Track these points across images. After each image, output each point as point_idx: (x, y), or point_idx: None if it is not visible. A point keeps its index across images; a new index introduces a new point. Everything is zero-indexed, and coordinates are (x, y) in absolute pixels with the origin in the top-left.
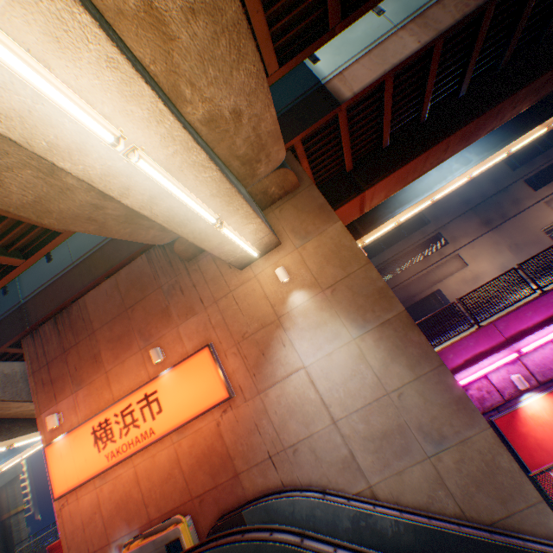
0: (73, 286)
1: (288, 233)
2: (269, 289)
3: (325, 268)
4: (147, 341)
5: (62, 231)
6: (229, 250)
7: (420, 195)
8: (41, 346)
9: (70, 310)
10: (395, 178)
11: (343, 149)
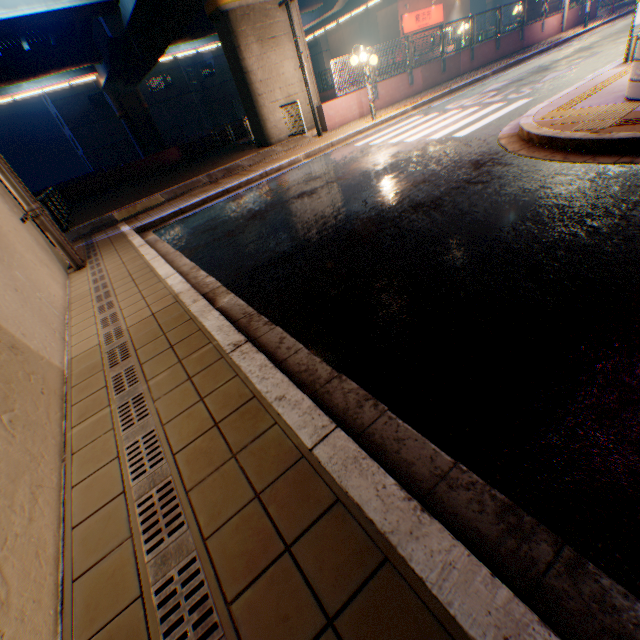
0: None
1: None
2: None
3: None
4: None
5: None
6: None
7: None
8: None
9: None
10: None
11: None
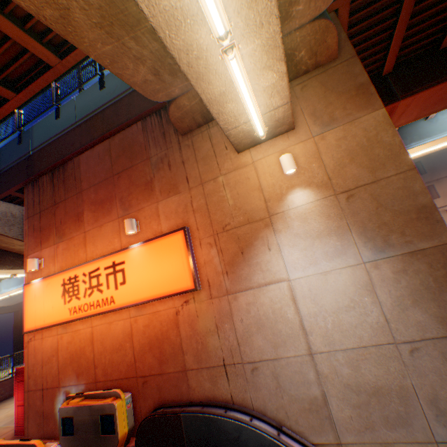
0: (73, 145)
1: (305, 117)
2: (265, 181)
3: (345, 166)
4: (125, 211)
5: (52, 64)
6: (231, 112)
7: (446, 130)
8: (37, 196)
9: (65, 167)
10: (442, 91)
11: (394, 35)
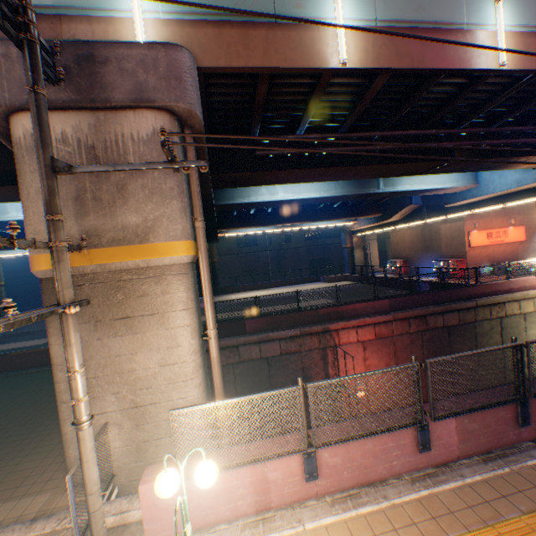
0: None
1: None
2: None
3: None
4: (504, 216)
5: None
6: None
7: None
8: None
9: None
10: None
11: None
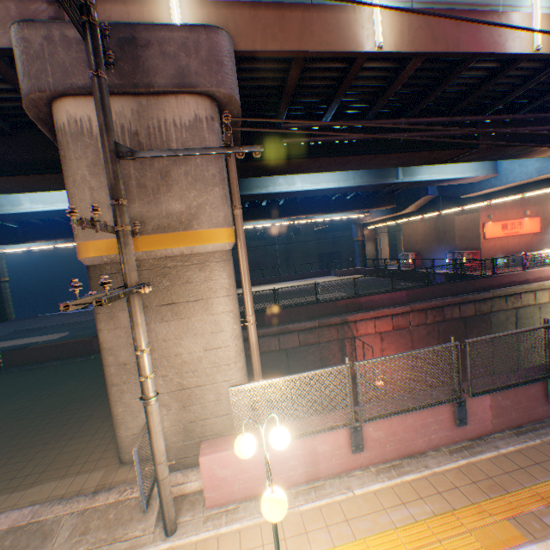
0: None
1: None
2: None
3: None
4: (519, 207)
5: None
6: None
7: None
8: None
9: None
10: None
11: None
